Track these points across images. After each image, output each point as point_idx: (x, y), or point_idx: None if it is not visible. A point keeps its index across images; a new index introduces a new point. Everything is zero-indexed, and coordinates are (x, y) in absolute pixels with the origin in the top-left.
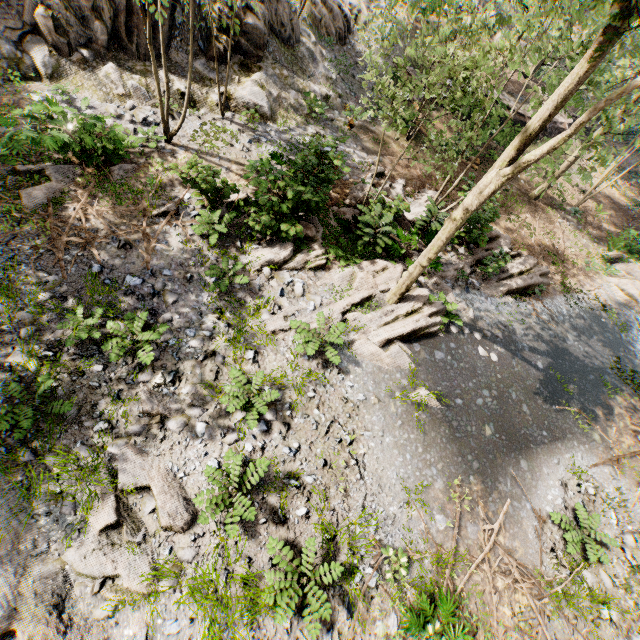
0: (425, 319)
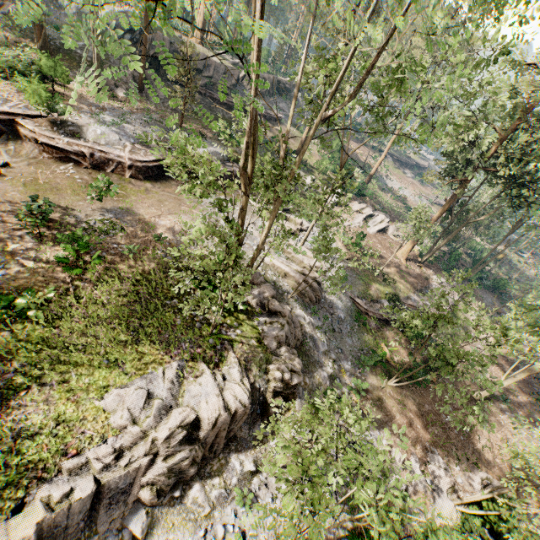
0: None
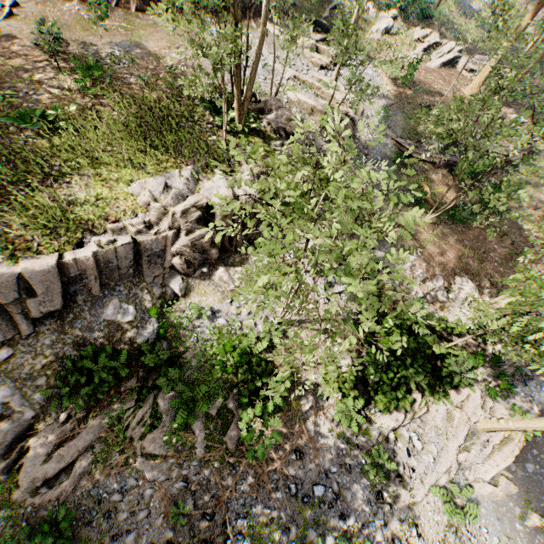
0: (516, 445)
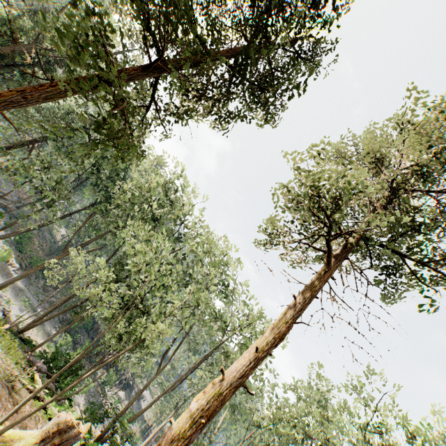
0: None
